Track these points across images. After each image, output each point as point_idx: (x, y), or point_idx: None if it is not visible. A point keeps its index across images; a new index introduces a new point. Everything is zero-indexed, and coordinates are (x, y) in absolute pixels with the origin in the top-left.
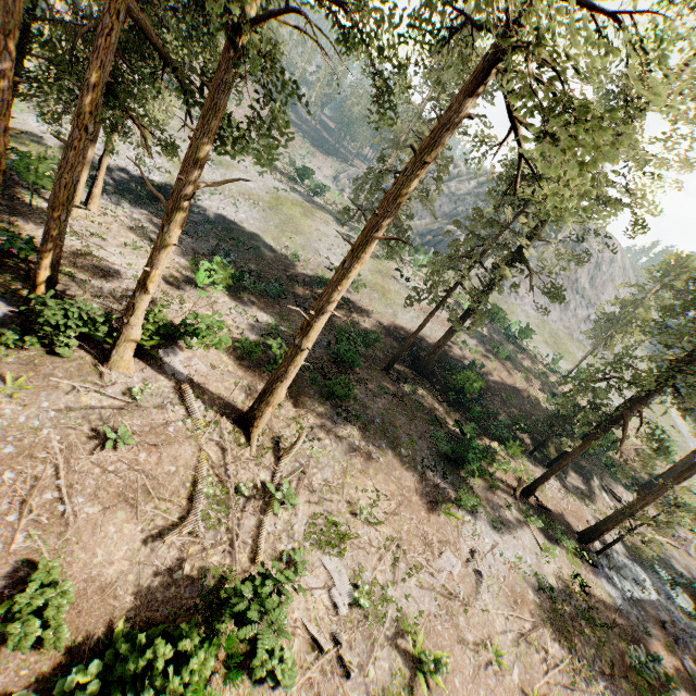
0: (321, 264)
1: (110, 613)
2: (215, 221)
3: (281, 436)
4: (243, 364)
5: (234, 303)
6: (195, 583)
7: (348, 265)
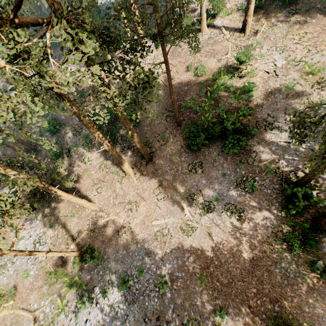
0: None
1: (213, 72)
2: None
3: (257, 30)
4: (242, 15)
5: None
6: (230, 67)
7: None
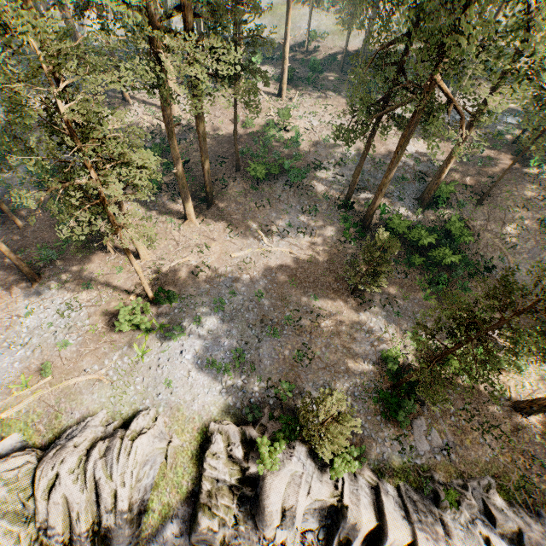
0: (303, 35)
1: (261, 126)
2: (248, 39)
3: (292, 98)
4: (275, 84)
5: (267, 68)
6: (276, 123)
7: (287, 18)
